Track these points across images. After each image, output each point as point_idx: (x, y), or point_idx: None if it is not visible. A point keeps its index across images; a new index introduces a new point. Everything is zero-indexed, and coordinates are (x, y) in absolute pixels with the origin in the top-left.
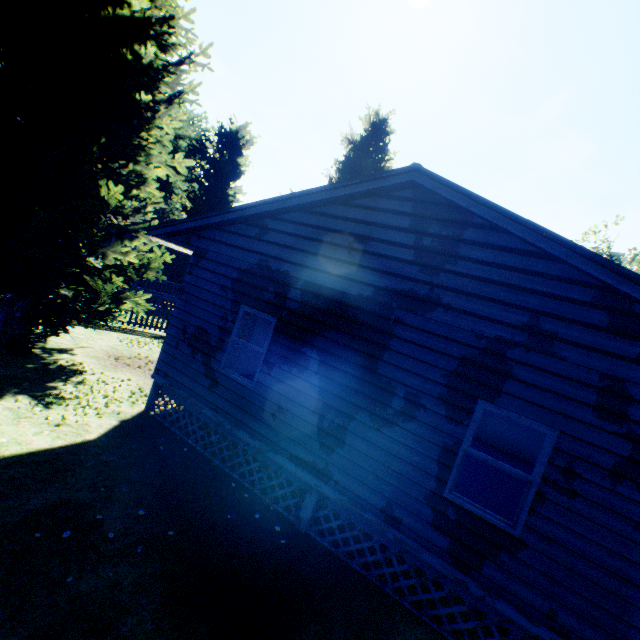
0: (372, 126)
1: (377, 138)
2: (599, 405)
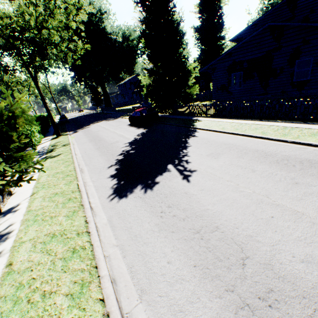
0: None
1: None
2: None
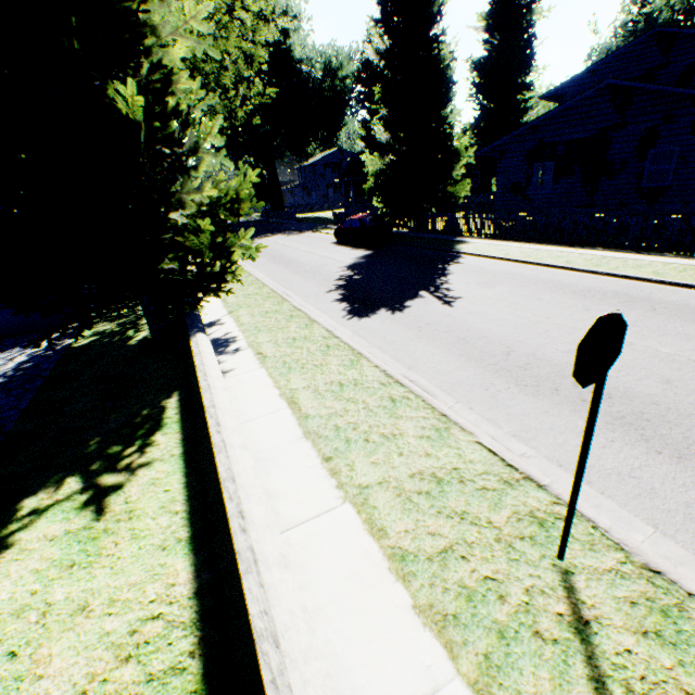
0: None
1: None
2: (691, 132)
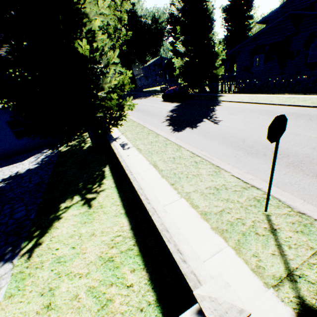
0: None
1: None
2: None
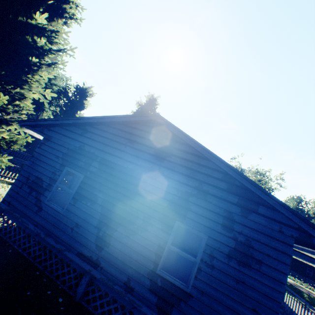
0: (150, 100)
1: (151, 105)
2: (223, 223)
